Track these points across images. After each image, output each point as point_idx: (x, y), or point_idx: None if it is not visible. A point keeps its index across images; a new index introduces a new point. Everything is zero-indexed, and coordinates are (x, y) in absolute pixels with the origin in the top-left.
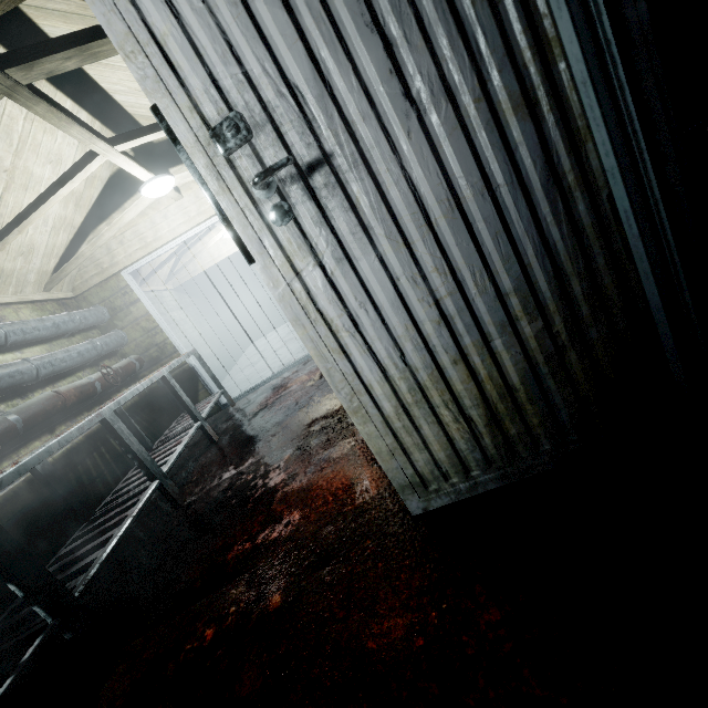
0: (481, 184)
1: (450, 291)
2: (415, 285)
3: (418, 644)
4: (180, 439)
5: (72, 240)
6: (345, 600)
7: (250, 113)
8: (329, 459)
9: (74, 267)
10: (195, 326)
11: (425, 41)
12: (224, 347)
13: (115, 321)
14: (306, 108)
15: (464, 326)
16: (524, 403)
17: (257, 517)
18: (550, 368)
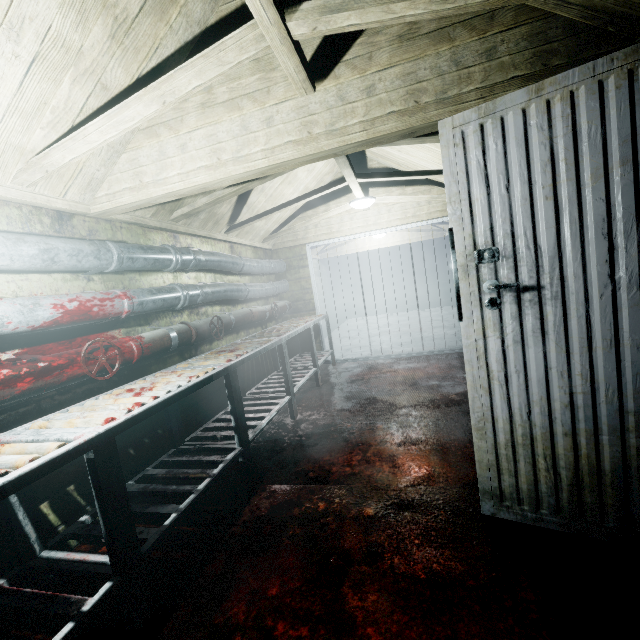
0: (639, 341)
1: (585, 391)
2: (560, 377)
3: (470, 583)
4: (303, 374)
5: (290, 216)
6: (420, 535)
7: (504, 249)
8: (415, 444)
9: (285, 233)
10: (321, 291)
11: (638, 254)
12: (332, 314)
13: (287, 274)
14: (540, 259)
15: (583, 416)
16: (607, 486)
17: (355, 455)
18: (639, 473)
